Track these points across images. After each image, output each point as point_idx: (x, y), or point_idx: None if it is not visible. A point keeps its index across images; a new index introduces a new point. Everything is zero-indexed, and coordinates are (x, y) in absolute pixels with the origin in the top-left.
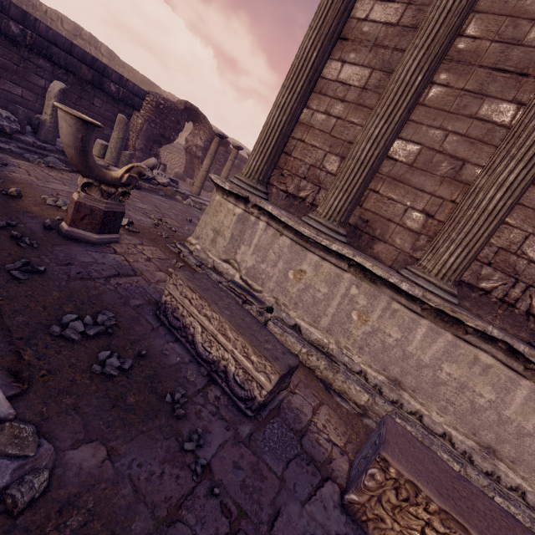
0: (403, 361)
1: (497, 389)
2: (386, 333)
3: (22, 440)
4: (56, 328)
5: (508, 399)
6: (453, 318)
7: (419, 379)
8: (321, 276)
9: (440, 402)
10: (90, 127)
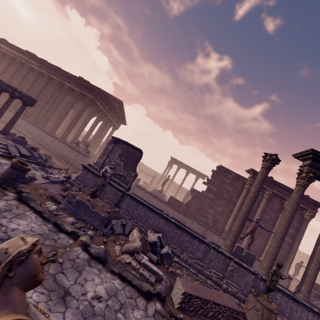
0: None
1: None
2: None
3: None
4: None
5: None
6: None
7: None
8: None
9: None
10: None
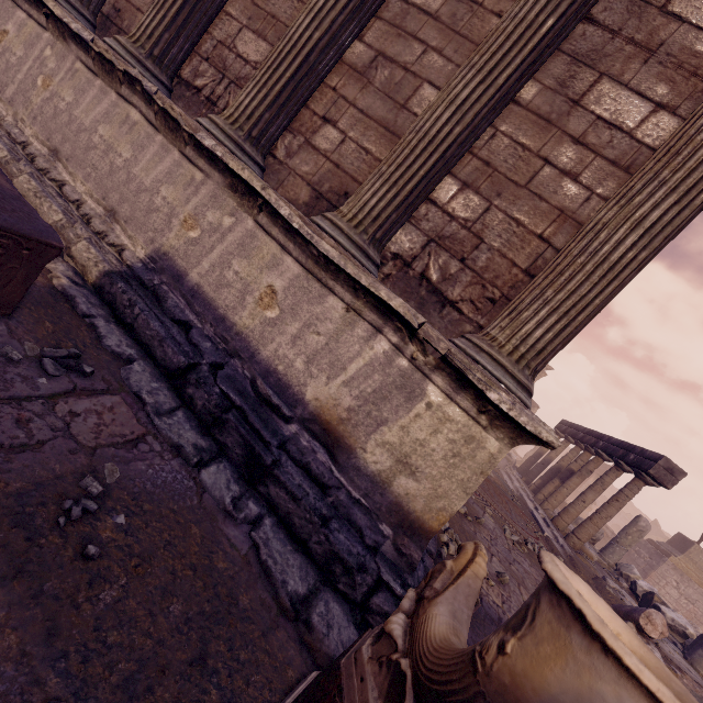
0: (67, 127)
1: (136, 148)
2: (62, 98)
3: None
4: None
5: (141, 158)
6: (110, 64)
7: (75, 145)
8: (22, 37)
9: (87, 169)
10: None
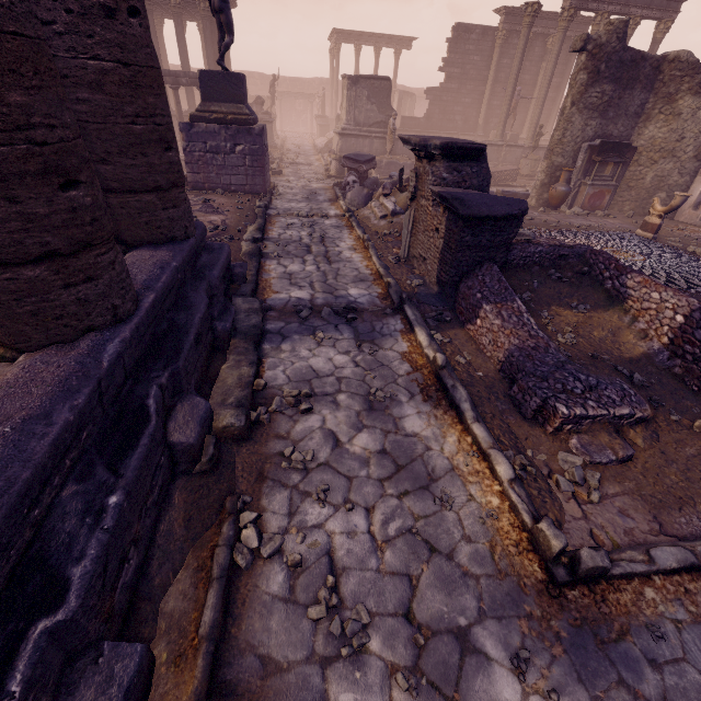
0: None
1: None
2: None
3: None
4: None
5: None
6: None
7: None
8: None
9: None
10: None
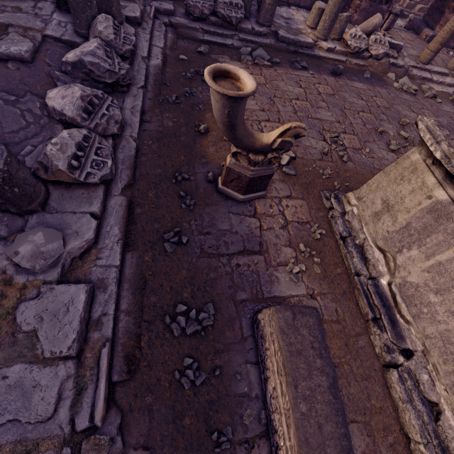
0: None
1: None
2: None
3: (100, 446)
4: (167, 319)
5: None
6: None
7: None
8: None
9: None
10: (237, 99)
